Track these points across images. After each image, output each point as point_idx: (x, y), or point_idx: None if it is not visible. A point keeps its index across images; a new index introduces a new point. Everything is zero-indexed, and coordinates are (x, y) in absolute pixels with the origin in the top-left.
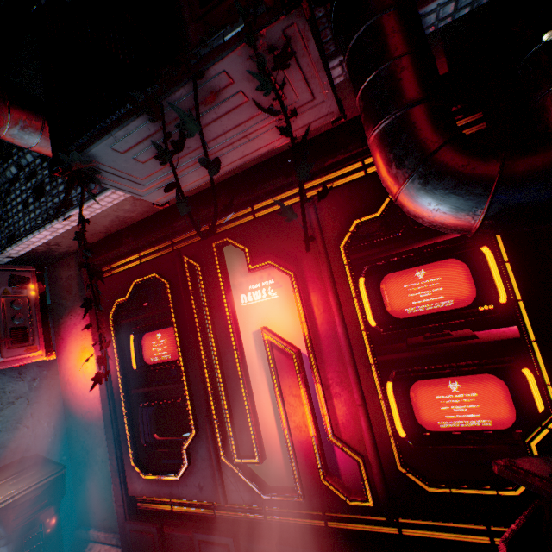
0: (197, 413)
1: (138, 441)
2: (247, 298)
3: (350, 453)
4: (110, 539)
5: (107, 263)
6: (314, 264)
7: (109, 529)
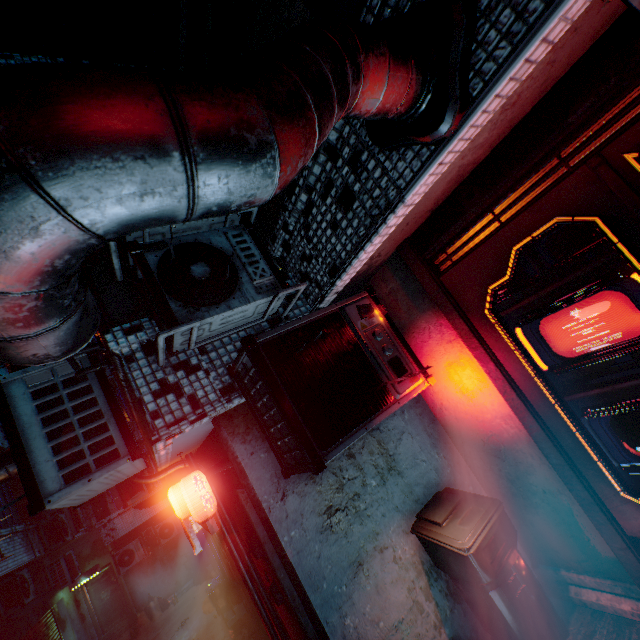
0: None
1: (610, 463)
2: None
3: None
4: (608, 587)
5: (439, 252)
6: None
7: (594, 573)
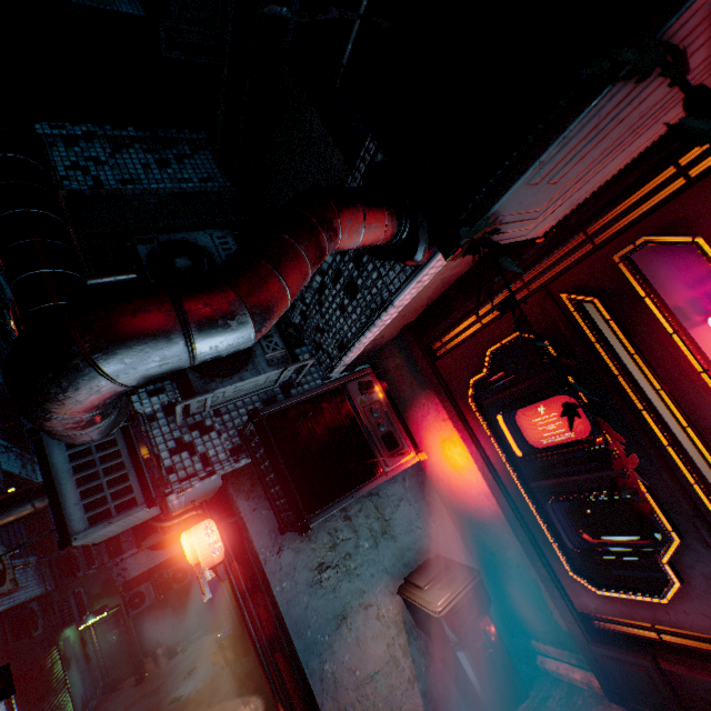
0: (667, 512)
1: (564, 545)
2: None
3: None
4: (566, 657)
5: (436, 339)
6: None
7: (556, 644)
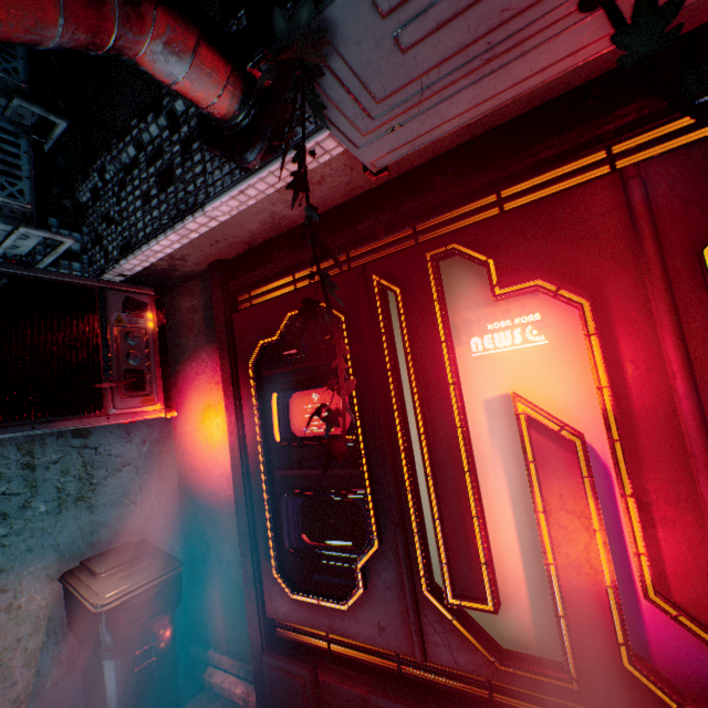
0: (380, 517)
1: (282, 543)
2: (475, 346)
3: (695, 629)
4: (237, 669)
5: (245, 289)
6: (631, 286)
7: (234, 654)
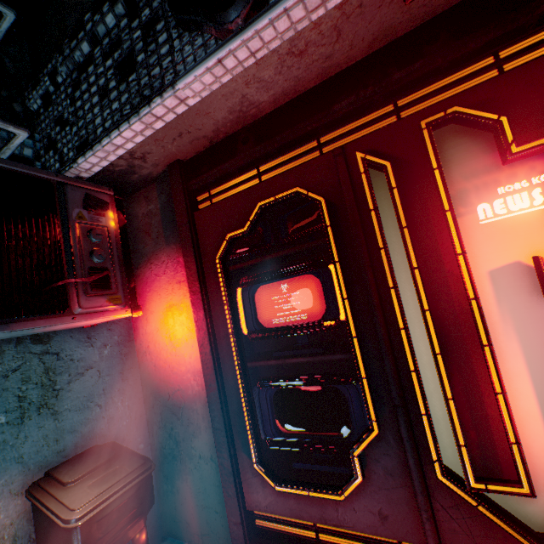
0: (375, 401)
1: (259, 434)
2: (475, 215)
3: None
4: None
5: (205, 188)
6: None
7: None
